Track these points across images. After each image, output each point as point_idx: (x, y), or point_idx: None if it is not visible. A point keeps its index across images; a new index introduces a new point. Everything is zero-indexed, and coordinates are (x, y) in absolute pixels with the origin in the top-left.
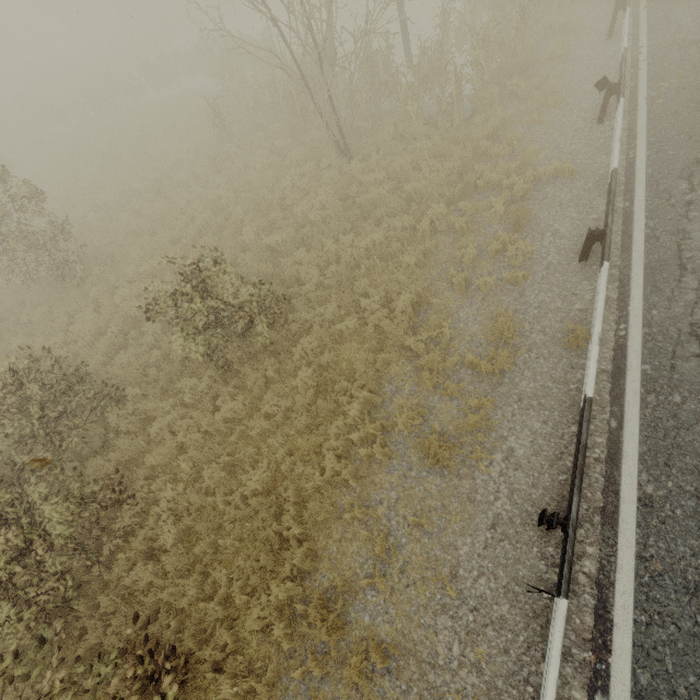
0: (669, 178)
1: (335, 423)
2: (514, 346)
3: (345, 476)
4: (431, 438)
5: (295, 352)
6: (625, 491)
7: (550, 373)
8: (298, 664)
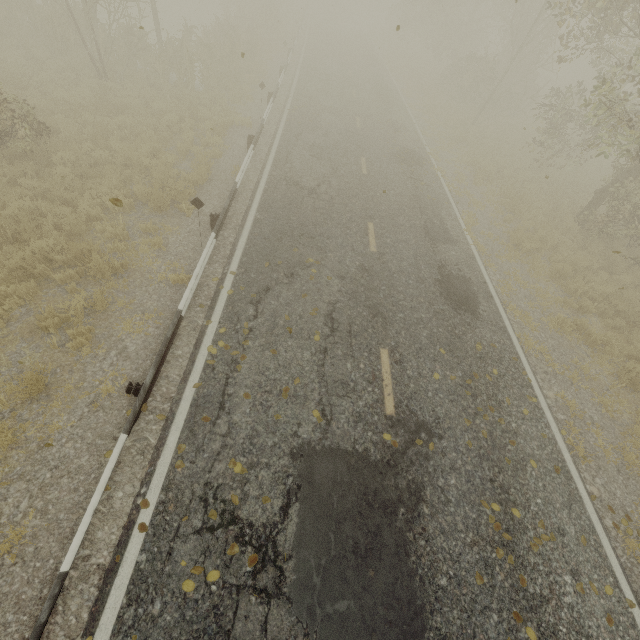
0: (290, 136)
1: (89, 192)
2: (211, 178)
3: (96, 213)
4: (155, 186)
5: (54, 165)
6: (249, 218)
7: (227, 188)
8: (56, 284)
